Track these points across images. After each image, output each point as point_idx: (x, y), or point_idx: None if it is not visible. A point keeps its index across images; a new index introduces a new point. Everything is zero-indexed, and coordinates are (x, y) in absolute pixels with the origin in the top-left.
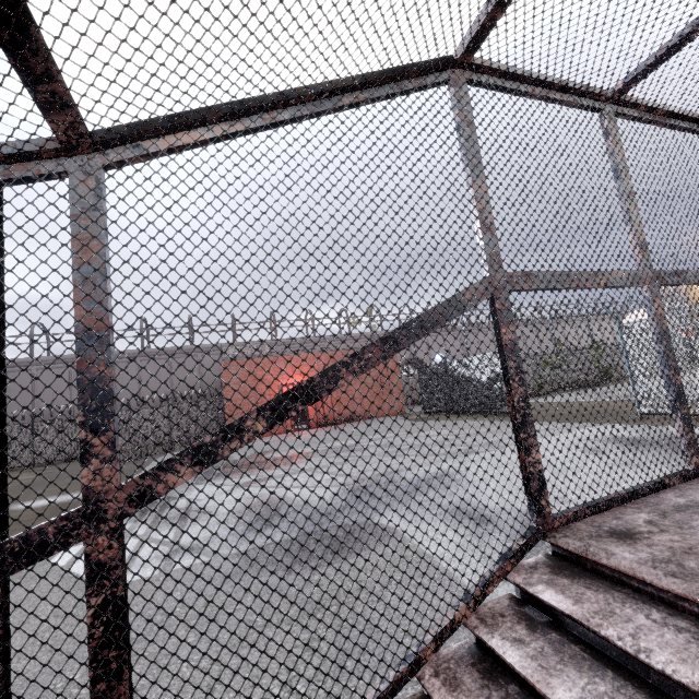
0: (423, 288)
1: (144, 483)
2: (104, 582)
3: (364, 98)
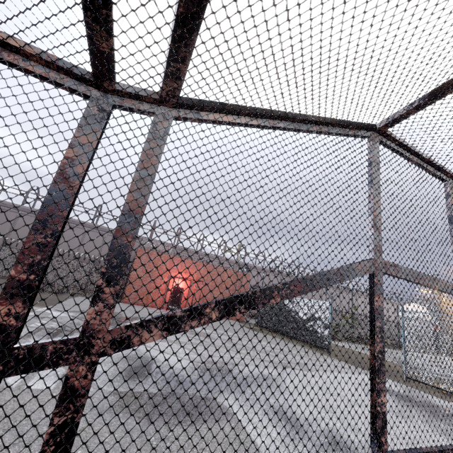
0: (334, 253)
1: (126, 332)
2: (70, 406)
3: (324, 130)
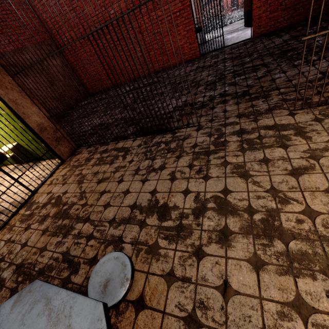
0: None
1: None
2: None
3: None
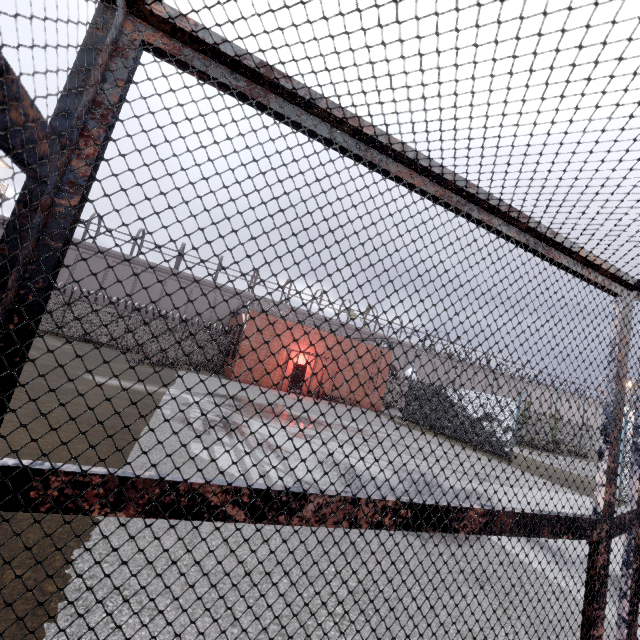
0: None
1: None
2: (637, 556)
3: None
